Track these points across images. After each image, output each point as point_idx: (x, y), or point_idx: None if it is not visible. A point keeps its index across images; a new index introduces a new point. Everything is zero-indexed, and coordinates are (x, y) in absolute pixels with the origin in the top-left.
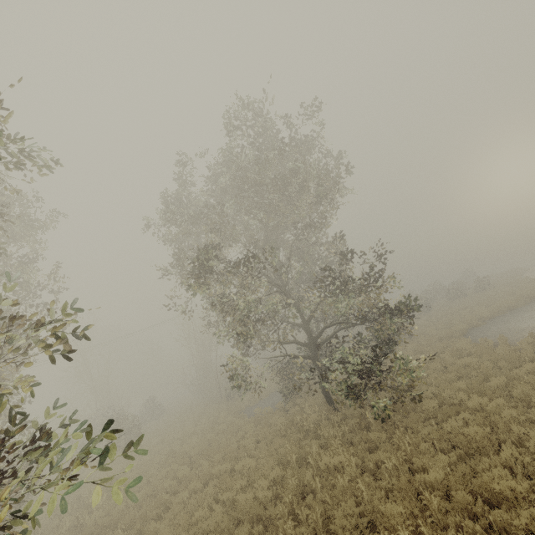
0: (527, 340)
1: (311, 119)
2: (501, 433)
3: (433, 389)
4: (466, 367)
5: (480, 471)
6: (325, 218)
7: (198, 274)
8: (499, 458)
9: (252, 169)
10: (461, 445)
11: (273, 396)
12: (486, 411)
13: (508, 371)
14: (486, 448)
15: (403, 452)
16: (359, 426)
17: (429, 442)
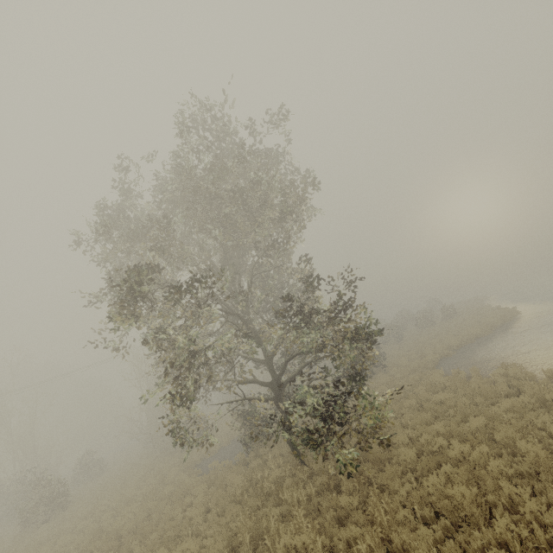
0: (499, 372)
1: (274, 129)
2: (490, 494)
3: (409, 432)
4: (442, 404)
5: (472, 552)
6: (290, 238)
7: (123, 301)
8: (492, 532)
9: (205, 178)
10: (446, 512)
11: (235, 443)
12: (469, 461)
13: (485, 408)
14: (476, 516)
15: (379, 527)
16: (327, 486)
17: (408, 507)
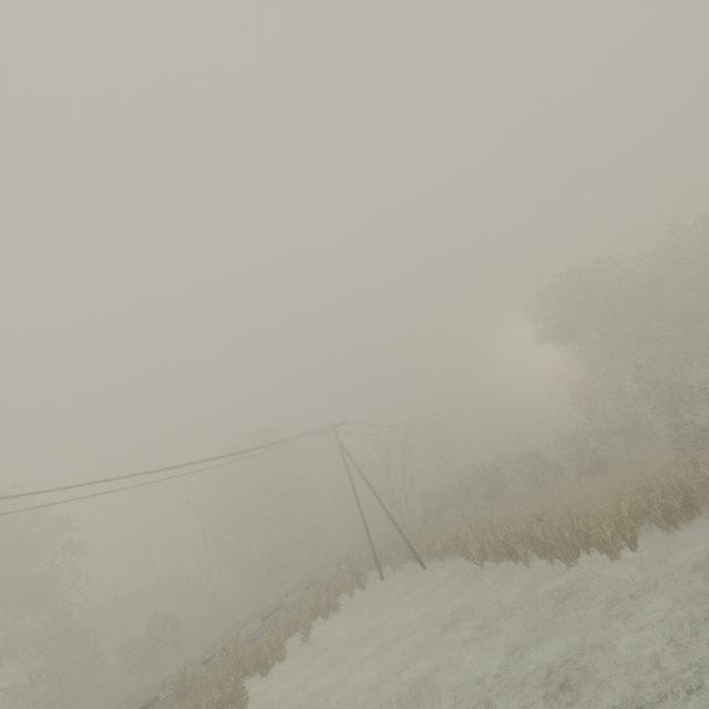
0: None
1: None
2: None
3: None
4: None
5: None
6: None
7: None
8: None
9: None
10: None
11: None
12: None
13: None
14: None
15: None
16: None
17: None
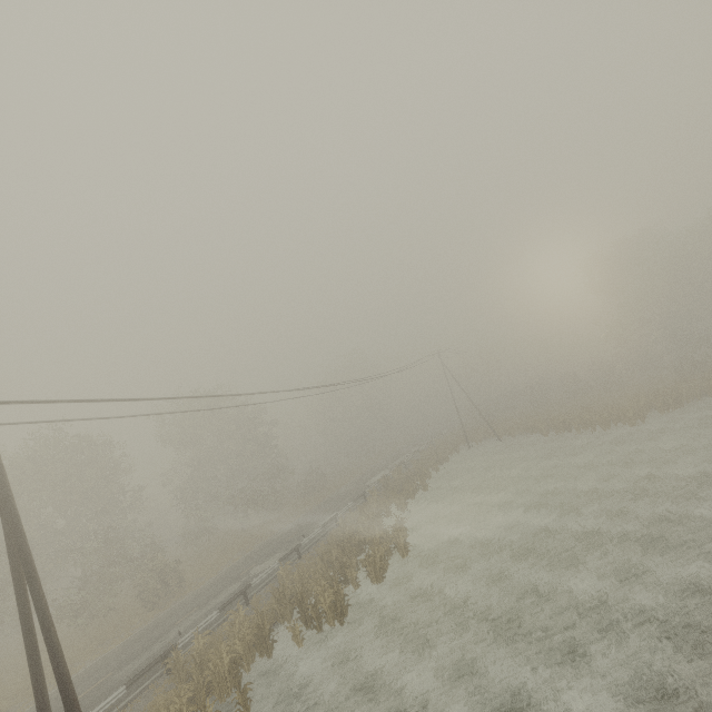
0: None
1: None
2: None
3: None
4: None
5: None
6: None
7: None
8: None
9: None
10: None
11: None
12: None
13: None
14: None
15: None
16: None
17: None
